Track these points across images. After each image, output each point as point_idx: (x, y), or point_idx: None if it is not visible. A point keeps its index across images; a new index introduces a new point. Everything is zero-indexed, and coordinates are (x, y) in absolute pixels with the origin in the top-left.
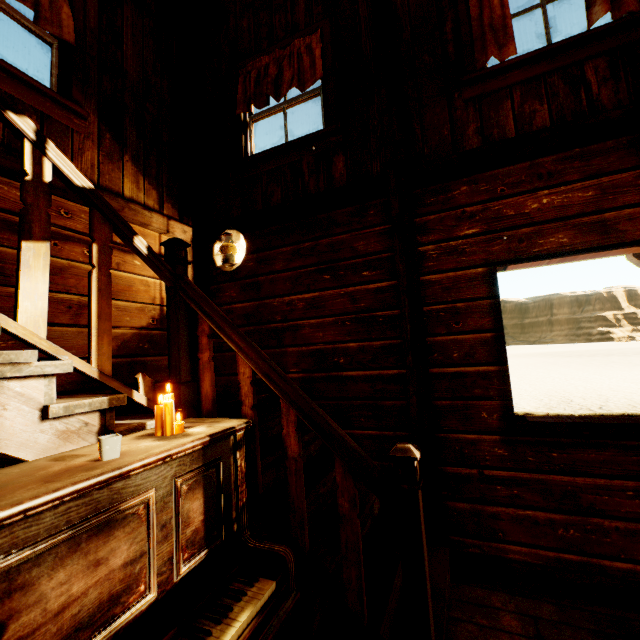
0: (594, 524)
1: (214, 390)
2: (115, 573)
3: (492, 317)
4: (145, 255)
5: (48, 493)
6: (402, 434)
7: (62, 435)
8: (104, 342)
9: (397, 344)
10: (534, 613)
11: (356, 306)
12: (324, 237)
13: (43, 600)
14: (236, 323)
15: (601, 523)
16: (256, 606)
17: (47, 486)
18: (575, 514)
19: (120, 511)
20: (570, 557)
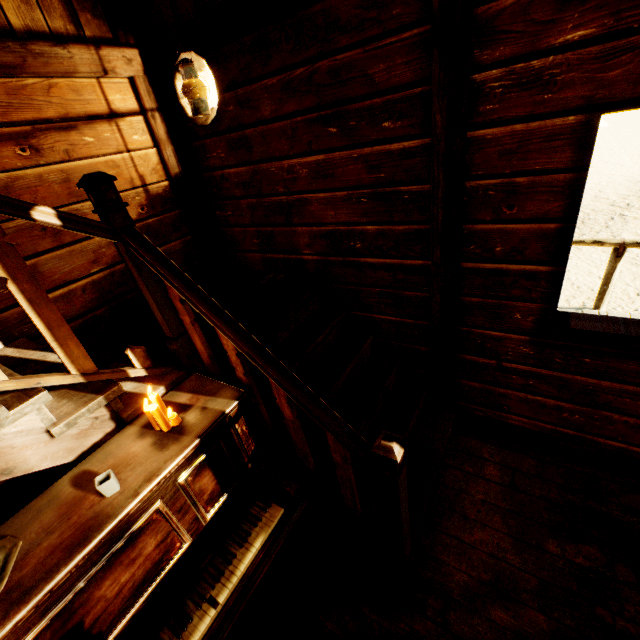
0: (603, 416)
1: (207, 347)
2: (151, 554)
3: (565, 201)
4: (61, 228)
5: (62, 571)
6: (422, 323)
7: (79, 436)
8: (71, 347)
9: (425, 231)
10: (515, 466)
11: (374, 177)
12: (323, 56)
13: (102, 598)
14: (235, 194)
15: (611, 416)
16: (267, 532)
17: (62, 556)
18: (586, 406)
19: (135, 530)
20: (566, 431)
